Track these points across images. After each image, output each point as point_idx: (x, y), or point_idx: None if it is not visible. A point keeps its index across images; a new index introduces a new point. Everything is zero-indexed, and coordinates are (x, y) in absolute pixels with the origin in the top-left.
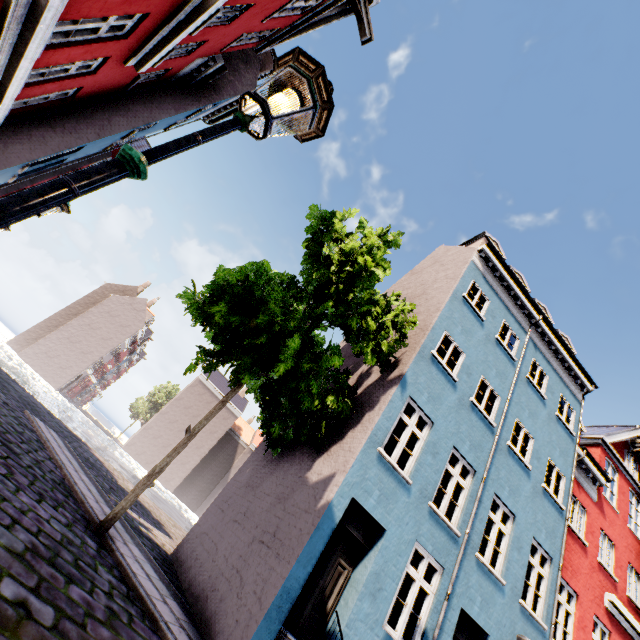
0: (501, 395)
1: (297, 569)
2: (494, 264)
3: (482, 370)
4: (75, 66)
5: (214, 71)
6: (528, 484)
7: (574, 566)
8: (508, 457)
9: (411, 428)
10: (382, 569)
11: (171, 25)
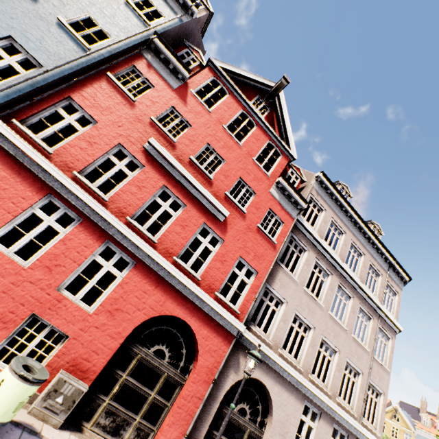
0: None
1: None
2: None
3: None
4: None
5: None
6: (29, 5)
7: (103, 104)
8: None
9: None
10: None
11: None
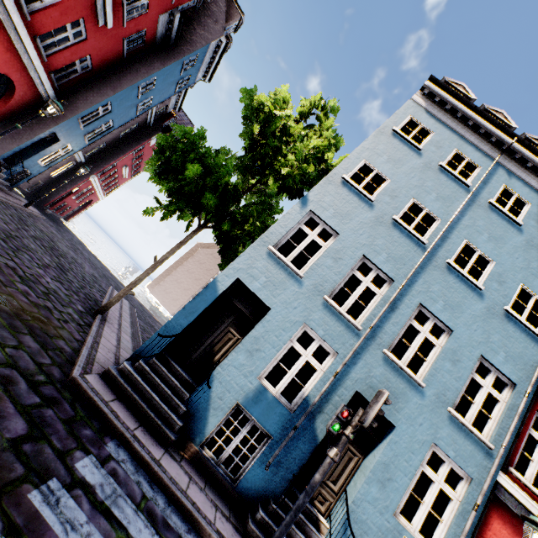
0: (442, 217)
1: (179, 317)
2: (441, 97)
3: (414, 194)
4: (70, 34)
5: (177, 24)
6: (478, 304)
7: None
8: (446, 274)
9: (312, 237)
10: (262, 336)
11: None
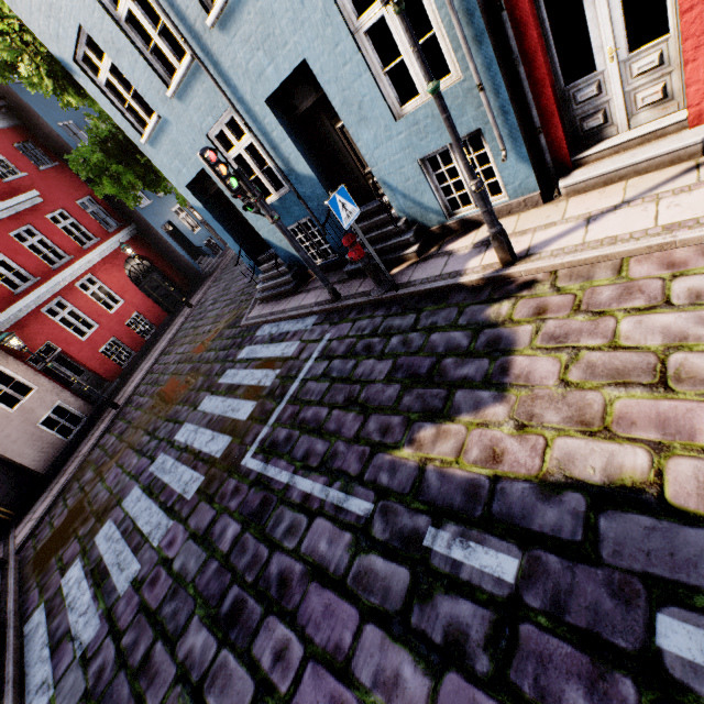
0: None
1: (229, 243)
2: None
3: None
4: (67, 223)
5: None
6: None
7: None
8: None
9: (108, 74)
10: None
11: (1, 216)
